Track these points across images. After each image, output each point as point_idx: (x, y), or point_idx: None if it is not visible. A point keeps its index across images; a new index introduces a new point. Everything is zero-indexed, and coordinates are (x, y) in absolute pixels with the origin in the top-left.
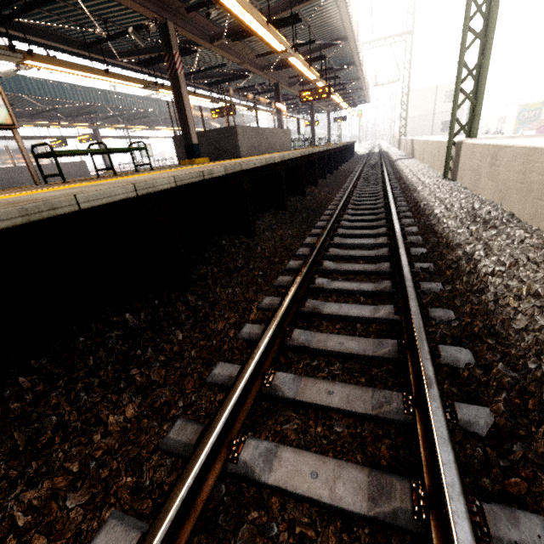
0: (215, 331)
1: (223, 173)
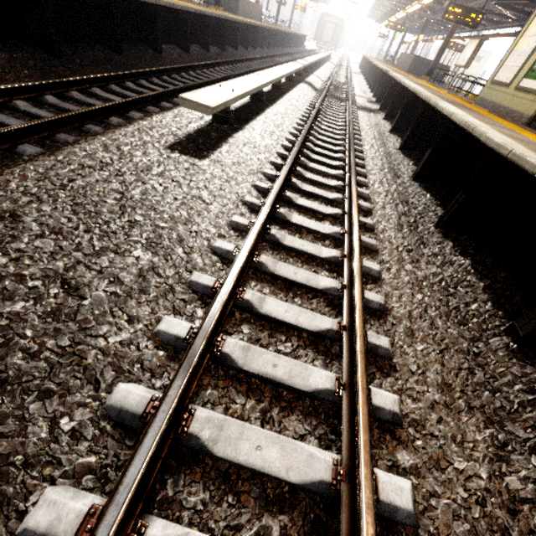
0: None
1: None
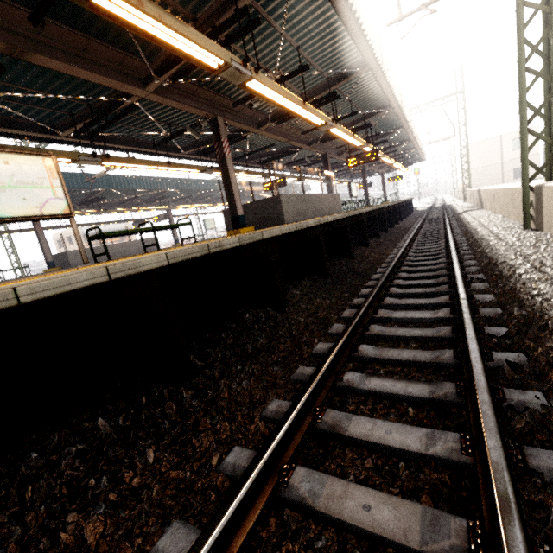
0: (197, 453)
1: (236, 244)
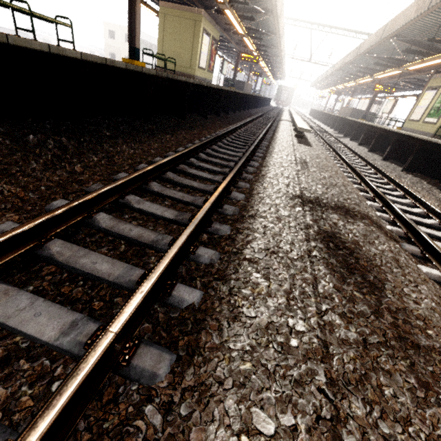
0: None
1: None
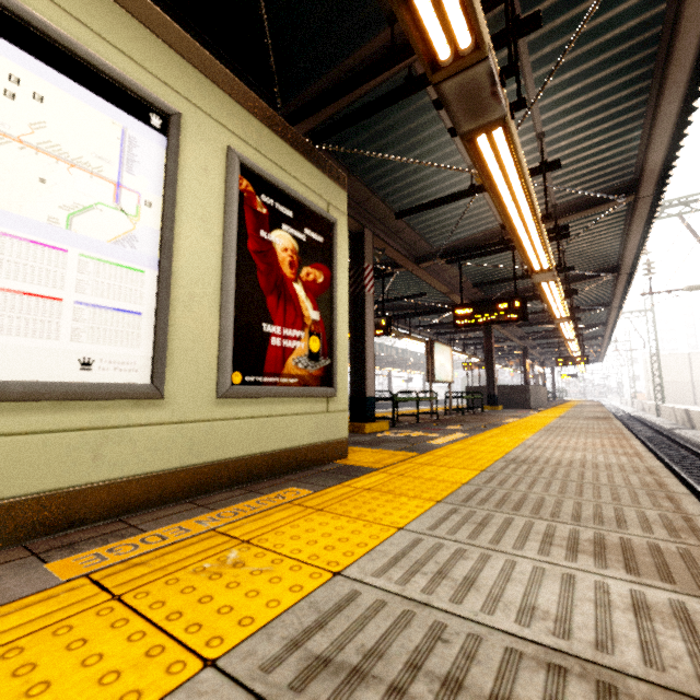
0: None
1: None
